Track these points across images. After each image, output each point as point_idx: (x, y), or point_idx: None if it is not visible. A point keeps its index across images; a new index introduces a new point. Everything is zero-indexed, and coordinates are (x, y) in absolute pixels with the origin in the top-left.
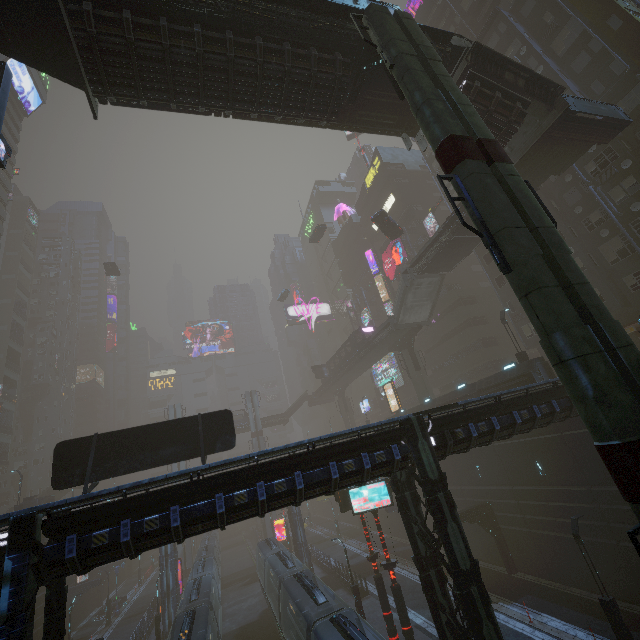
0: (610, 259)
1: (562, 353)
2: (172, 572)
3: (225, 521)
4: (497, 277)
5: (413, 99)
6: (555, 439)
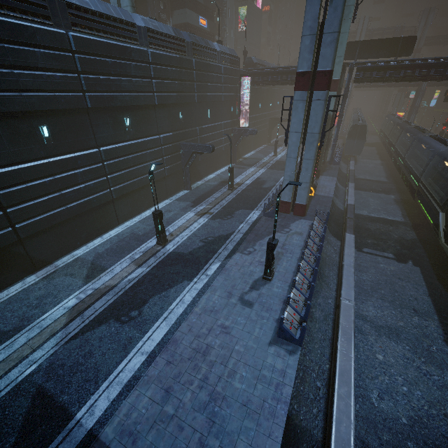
0: None
1: None
2: (344, 113)
3: (400, 79)
4: None
5: None
6: None
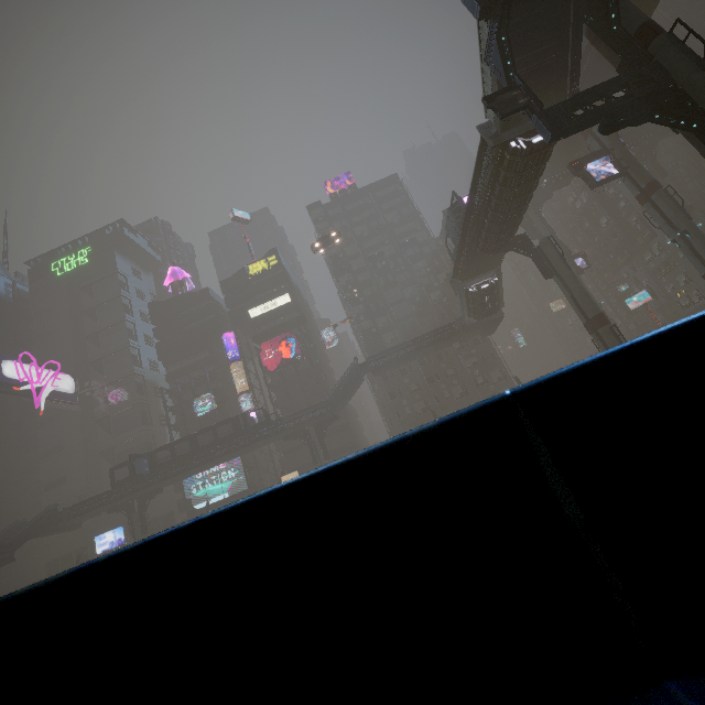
0: (456, 397)
1: None
2: None
3: None
4: (390, 392)
5: (583, 289)
6: None
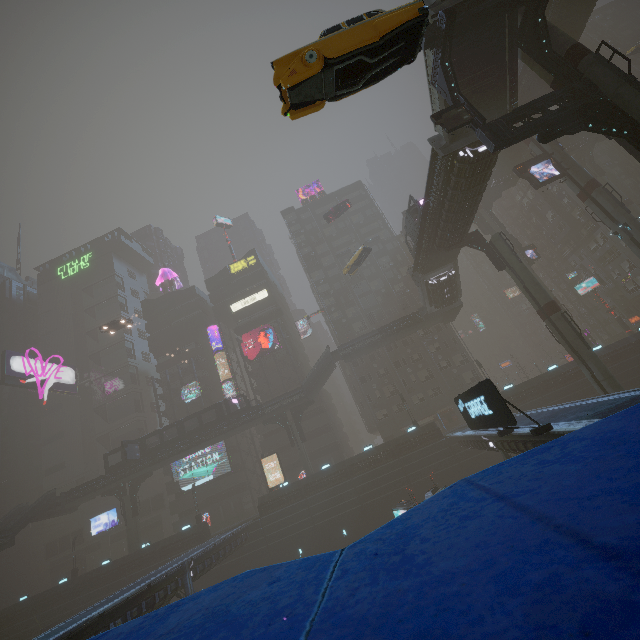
0: (422, 380)
1: (610, 374)
2: None
3: None
4: (361, 377)
5: (534, 279)
6: (456, 467)
